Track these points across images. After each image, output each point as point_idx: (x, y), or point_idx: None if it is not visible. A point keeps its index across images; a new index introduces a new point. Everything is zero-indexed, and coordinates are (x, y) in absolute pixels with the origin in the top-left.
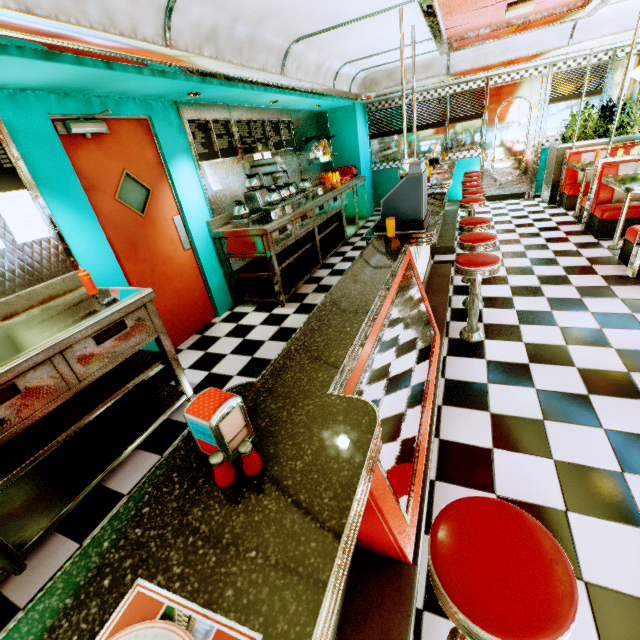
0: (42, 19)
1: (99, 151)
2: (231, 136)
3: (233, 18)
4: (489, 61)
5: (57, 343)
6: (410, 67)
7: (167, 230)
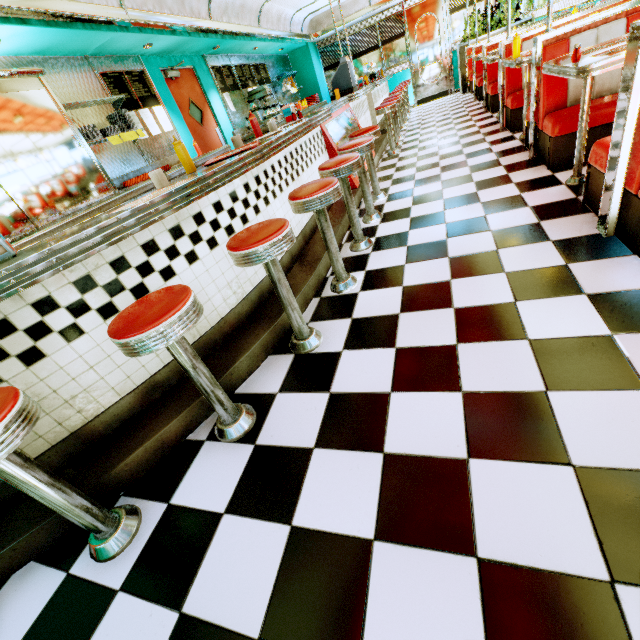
0: (177, 16)
1: (178, 88)
2: (233, 76)
3: None
4: None
5: (207, 157)
6: (342, 6)
7: (214, 136)
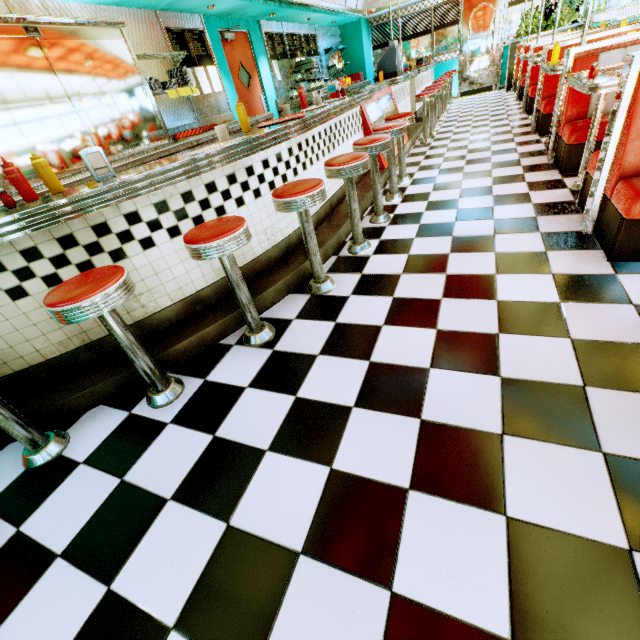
0: None
1: (232, 50)
2: (284, 45)
3: None
4: None
5: (251, 121)
6: None
7: (258, 102)
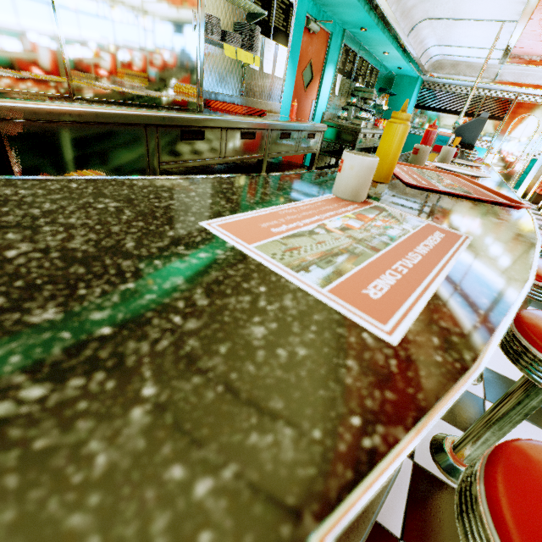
0: None
1: (309, 42)
2: (353, 65)
3: None
4: (527, 81)
5: (304, 126)
6: (471, 65)
7: (308, 106)
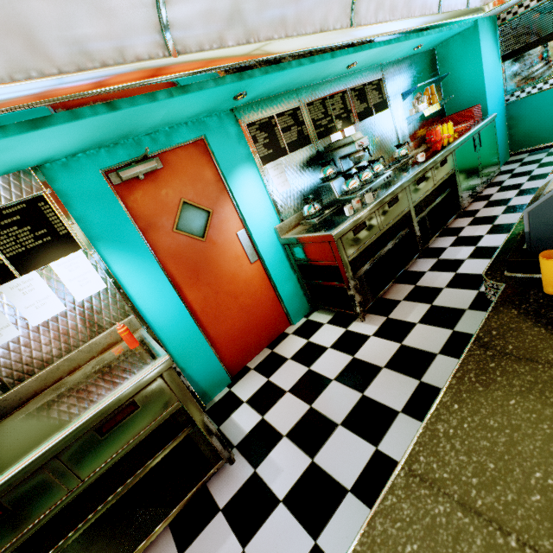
0: None
1: (155, 188)
2: (301, 124)
3: None
4: None
5: (46, 450)
6: None
7: (231, 247)
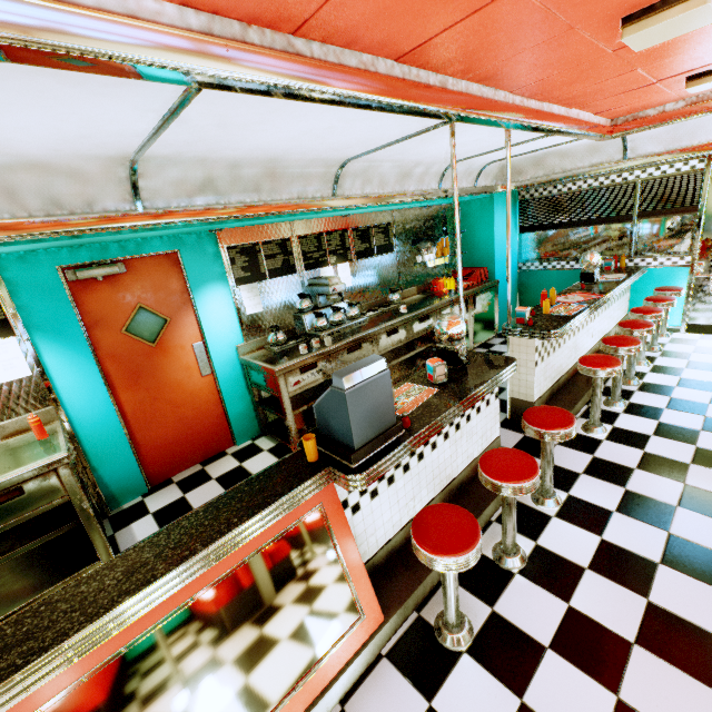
0: None
1: (112, 289)
2: (289, 254)
3: (232, 164)
4: (697, 140)
5: None
6: (566, 152)
7: (183, 357)
